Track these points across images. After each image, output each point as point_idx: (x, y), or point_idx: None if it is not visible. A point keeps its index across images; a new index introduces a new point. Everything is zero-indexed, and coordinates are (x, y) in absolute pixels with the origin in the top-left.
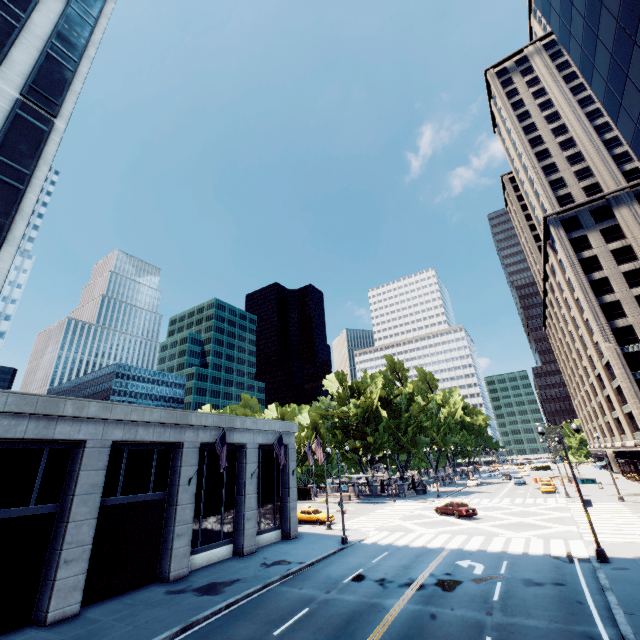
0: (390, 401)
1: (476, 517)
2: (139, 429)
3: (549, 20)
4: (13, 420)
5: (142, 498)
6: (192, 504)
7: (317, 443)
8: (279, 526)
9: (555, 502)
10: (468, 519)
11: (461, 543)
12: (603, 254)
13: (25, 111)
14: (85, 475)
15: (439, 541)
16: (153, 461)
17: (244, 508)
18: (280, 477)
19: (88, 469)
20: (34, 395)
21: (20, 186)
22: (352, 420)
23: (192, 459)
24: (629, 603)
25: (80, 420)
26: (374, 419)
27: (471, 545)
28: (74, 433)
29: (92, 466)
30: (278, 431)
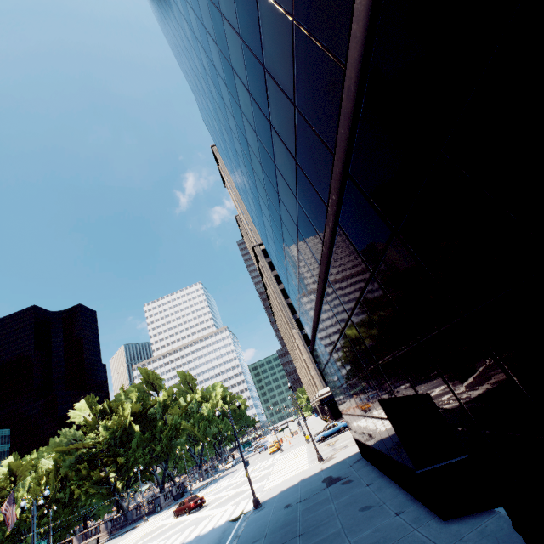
0: (145, 413)
1: (206, 504)
2: None
3: (208, 129)
4: None
5: None
6: None
7: (9, 501)
8: None
9: (272, 460)
10: (197, 510)
11: None
12: None
13: None
14: None
15: None
16: None
17: None
18: None
19: None
20: None
21: None
22: (101, 446)
23: None
24: (241, 543)
25: None
26: (128, 437)
27: (176, 543)
28: None
29: None
30: None
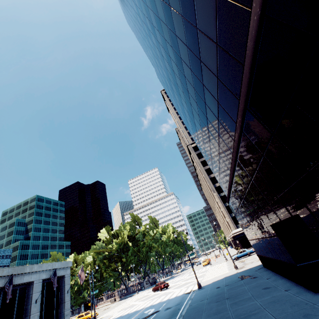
0: (134, 237)
1: (169, 287)
2: None
3: (162, 84)
4: None
5: None
6: None
7: (81, 269)
8: None
9: (205, 269)
10: (165, 289)
11: (153, 302)
12: None
13: None
14: None
15: (144, 305)
16: None
17: None
18: (59, 297)
19: None
20: None
21: None
22: (114, 252)
23: None
24: (193, 301)
25: None
26: (126, 248)
27: (157, 301)
28: None
29: None
30: (58, 268)
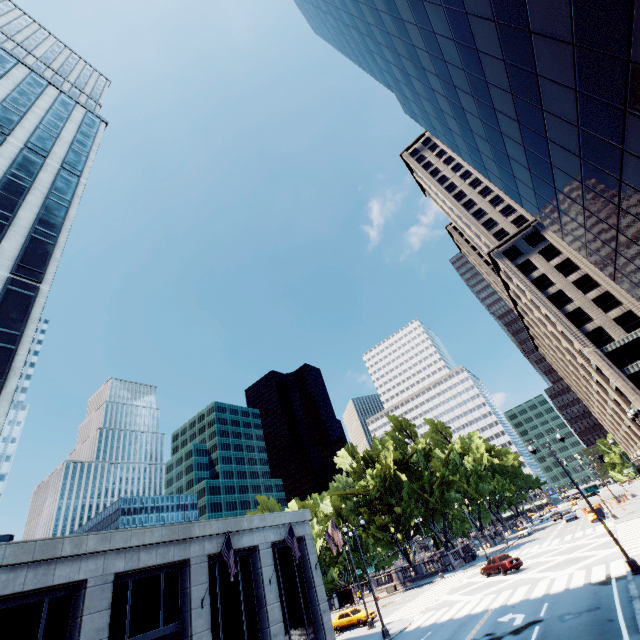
0: (407, 462)
1: (523, 568)
2: (141, 554)
3: (418, 122)
4: (11, 573)
5: (153, 635)
6: (208, 630)
7: (332, 526)
8: (314, 638)
9: (603, 528)
10: (515, 572)
11: (505, 599)
12: (549, 271)
13: (15, 285)
14: (88, 620)
15: (483, 604)
16: (160, 588)
17: (268, 622)
18: (303, 576)
19: (91, 612)
20: (31, 541)
21: (12, 347)
22: (373, 494)
23: (201, 576)
24: None
25: (79, 558)
26: (396, 486)
27: (515, 598)
28: (74, 574)
29: (95, 607)
30: (290, 523)
